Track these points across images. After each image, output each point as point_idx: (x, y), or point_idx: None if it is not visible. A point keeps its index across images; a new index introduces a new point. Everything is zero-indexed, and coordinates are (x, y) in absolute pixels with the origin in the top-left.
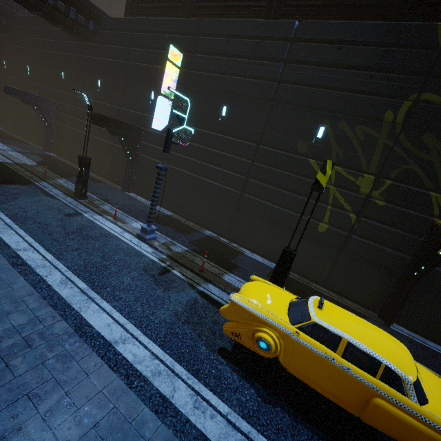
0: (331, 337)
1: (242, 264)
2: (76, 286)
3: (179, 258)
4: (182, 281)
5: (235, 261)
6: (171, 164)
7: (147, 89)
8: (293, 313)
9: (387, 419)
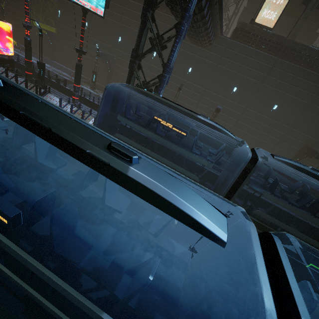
0: None
1: None
2: None
3: None
4: None
5: None
6: None
7: None
8: None
9: None
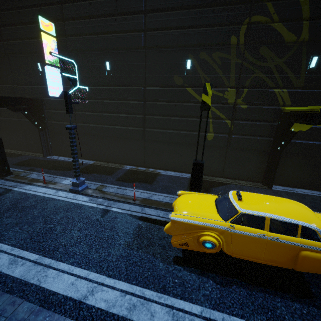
0: (251, 216)
1: (162, 182)
2: (28, 261)
3: (113, 196)
4: (123, 214)
5: (156, 182)
6: (79, 122)
7: (33, 63)
8: (221, 211)
9: (313, 263)
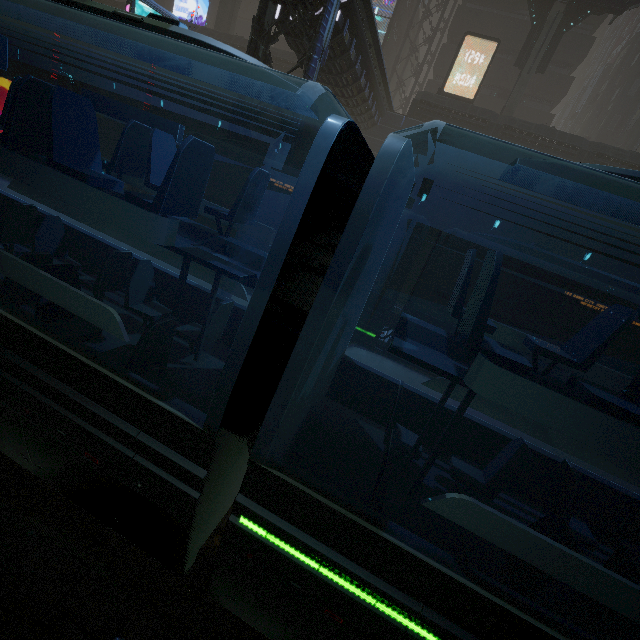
0: None
1: None
2: None
3: None
4: None
5: None
6: None
7: None
8: None
9: None
